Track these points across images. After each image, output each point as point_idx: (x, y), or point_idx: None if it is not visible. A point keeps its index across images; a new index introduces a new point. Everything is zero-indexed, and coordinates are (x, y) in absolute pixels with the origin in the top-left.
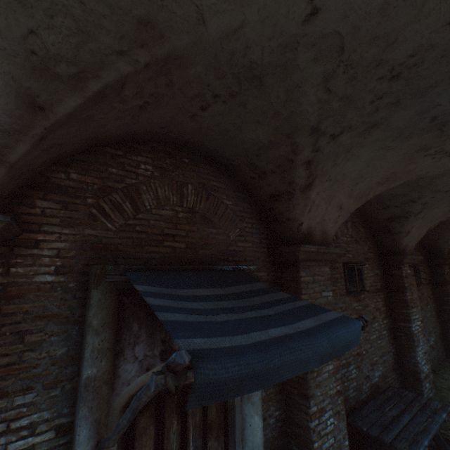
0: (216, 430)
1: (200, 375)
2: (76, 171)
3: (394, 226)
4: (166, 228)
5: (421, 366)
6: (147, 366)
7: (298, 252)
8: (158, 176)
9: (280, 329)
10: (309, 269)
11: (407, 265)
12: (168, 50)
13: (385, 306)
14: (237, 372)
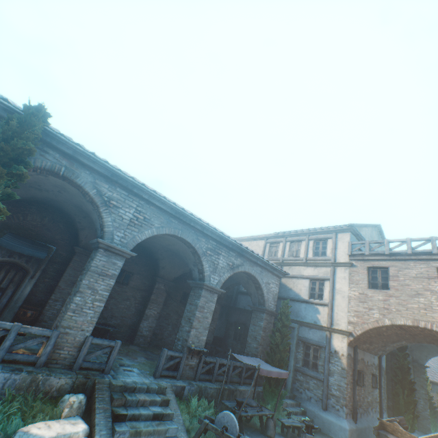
0: (15, 283)
1: (0, 240)
2: (12, 206)
3: (158, 263)
4: (32, 227)
5: (142, 329)
6: (4, 256)
7: (75, 249)
8: (37, 213)
9: (26, 247)
10: (81, 257)
11: (164, 284)
12: (31, 194)
13: (143, 299)
14: (6, 243)
